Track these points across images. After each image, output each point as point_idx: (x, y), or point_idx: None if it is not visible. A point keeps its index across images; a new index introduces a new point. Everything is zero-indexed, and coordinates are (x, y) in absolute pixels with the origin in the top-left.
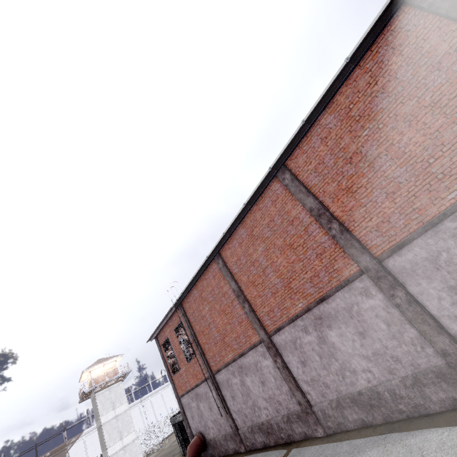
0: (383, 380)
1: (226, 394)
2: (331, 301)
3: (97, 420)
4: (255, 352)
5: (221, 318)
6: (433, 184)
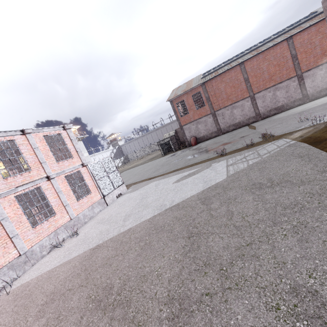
0: (286, 103)
1: (219, 118)
2: (283, 83)
3: None
4: (244, 100)
5: (231, 89)
6: (323, 57)
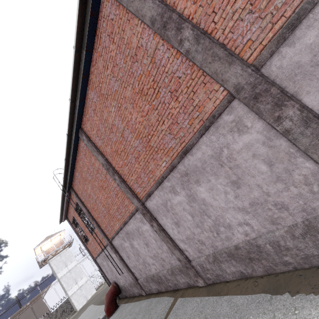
0: (263, 232)
1: (122, 255)
2: (196, 151)
3: (56, 276)
4: (135, 219)
5: (102, 193)
6: None
